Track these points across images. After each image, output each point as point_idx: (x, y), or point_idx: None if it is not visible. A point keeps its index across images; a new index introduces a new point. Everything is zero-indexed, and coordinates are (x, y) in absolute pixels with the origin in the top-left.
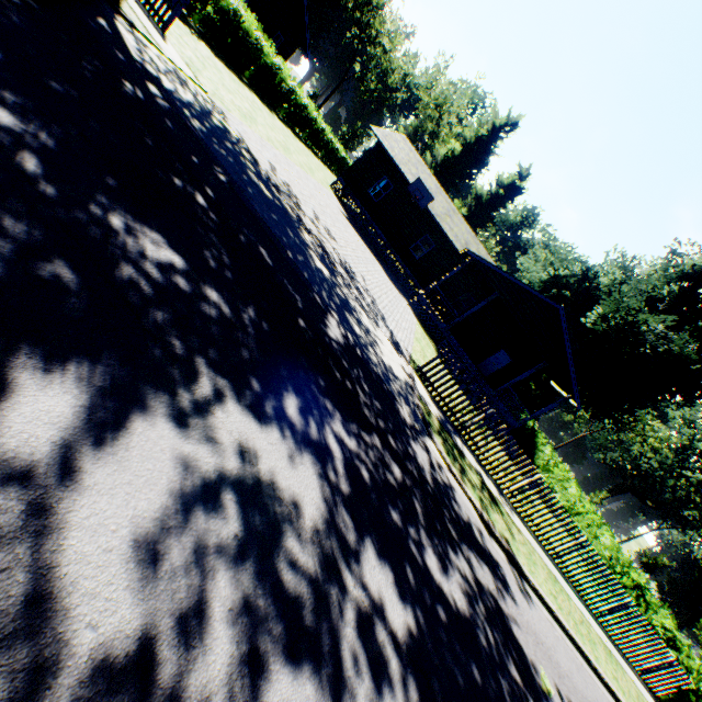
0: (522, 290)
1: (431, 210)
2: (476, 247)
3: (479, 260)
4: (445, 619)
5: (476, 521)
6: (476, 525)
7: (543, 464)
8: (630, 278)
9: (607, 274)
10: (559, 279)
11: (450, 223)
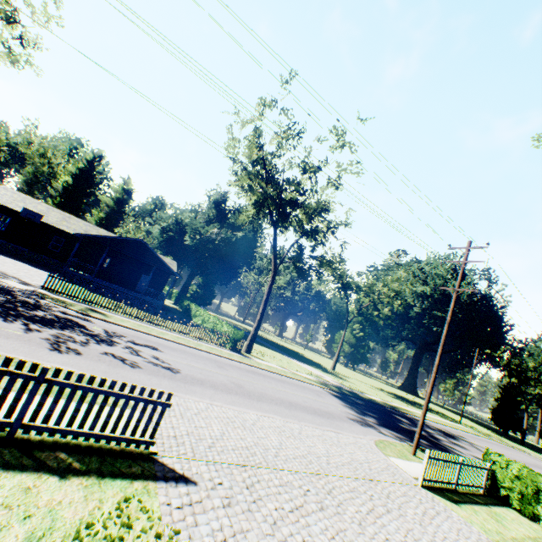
0: (120, 240)
1: (47, 221)
2: (97, 231)
3: (86, 235)
4: (24, 313)
5: (74, 312)
6: (72, 313)
7: (194, 314)
8: (197, 214)
9: (187, 217)
10: (166, 229)
11: (68, 224)
